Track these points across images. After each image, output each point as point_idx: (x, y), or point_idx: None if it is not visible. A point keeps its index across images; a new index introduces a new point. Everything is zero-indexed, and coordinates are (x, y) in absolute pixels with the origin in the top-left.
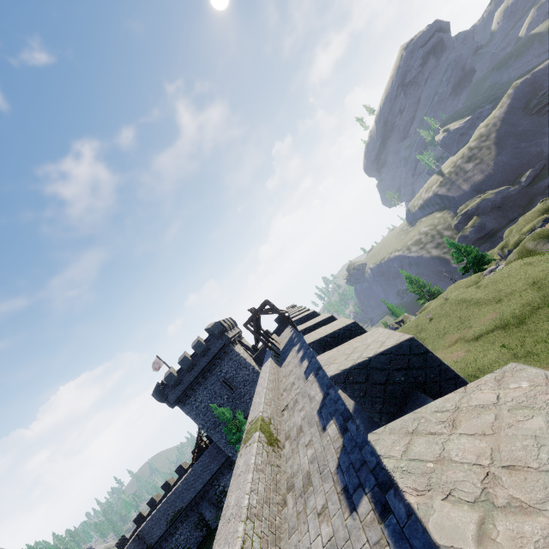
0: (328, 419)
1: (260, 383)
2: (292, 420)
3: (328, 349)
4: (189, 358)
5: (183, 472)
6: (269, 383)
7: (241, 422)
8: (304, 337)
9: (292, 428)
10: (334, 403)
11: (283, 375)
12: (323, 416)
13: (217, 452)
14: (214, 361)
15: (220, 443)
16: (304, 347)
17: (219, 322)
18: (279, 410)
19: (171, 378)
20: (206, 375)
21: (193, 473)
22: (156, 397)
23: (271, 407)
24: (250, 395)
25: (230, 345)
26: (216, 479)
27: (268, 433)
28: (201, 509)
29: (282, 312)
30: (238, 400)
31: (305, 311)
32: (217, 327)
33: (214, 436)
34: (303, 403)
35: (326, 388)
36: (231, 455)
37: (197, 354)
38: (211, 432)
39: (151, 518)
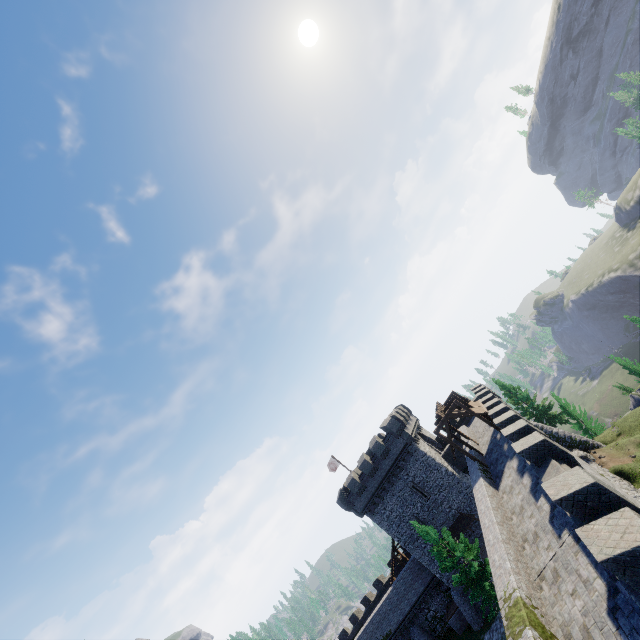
0: (636, 639)
1: (485, 523)
2: (564, 607)
3: (630, 571)
4: (369, 461)
5: (381, 587)
6: (501, 530)
7: (451, 545)
8: (580, 536)
9: (570, 622)
10: (636, 613)
11: (509, 508)
12: (623, 628)
13: (419, 569)
14: (397, 463)
15: (422, 561)
16: (530, 471)
17: (393, 417)
18: (530, 577)
19: (354, 485)
20: (391, 479)
21: (395, 592)
22: (342, 506)
23: (522, 576)
24: (449, 503)
25: (412, 443)
26: (424, 601)
27: (539, 627)
28: (412, 637)
29: (480, 413)
30: (434, 509)
31: (523, 428)
32: (394, 424)
33: (413, 551)
34: (571, 583)
35: (606, 573)
36: (438, 575)
37: (377, 456)
38: (409, 547)
39: (358, 639)
